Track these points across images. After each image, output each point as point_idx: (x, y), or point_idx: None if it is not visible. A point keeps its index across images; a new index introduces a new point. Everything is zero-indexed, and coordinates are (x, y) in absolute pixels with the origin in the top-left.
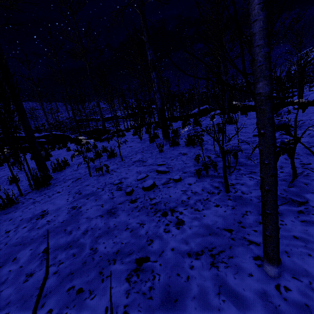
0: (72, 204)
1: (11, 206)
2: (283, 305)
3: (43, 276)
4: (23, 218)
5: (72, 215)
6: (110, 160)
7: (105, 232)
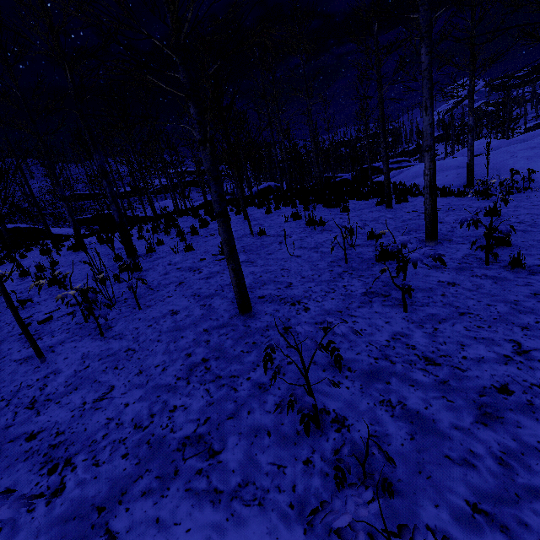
0: None
1: None
2: (30, 372)
3: None
4: None
5: None
6: (50, 288)
7: None
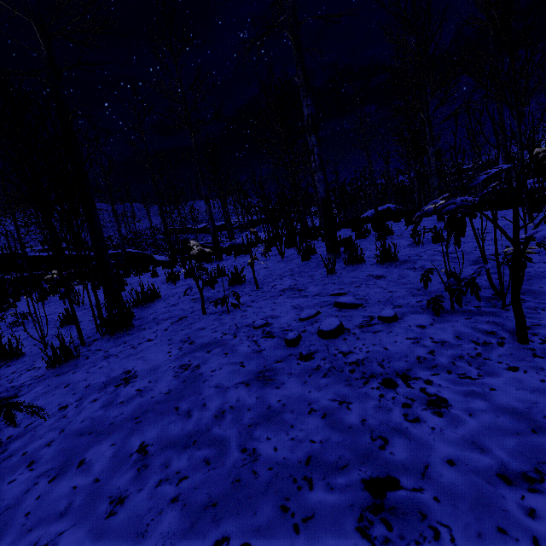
0: (181, 361)
1: (66, 362)
2: None
3: (148, 506)
4: (91, 384)
5: (184, 380)
6: (233, 289)
7: (265, 417)
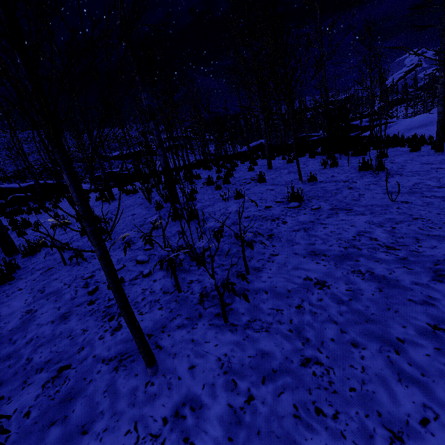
0: (29, 307)
1: None
2: (141, 396)
3: None
4: None
5: (24, 321)
6: None
7: (48, 341)
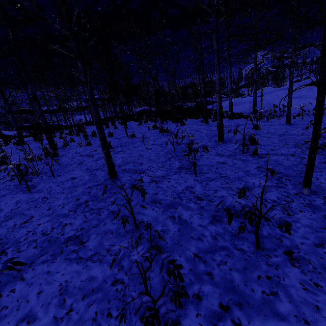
0: None
1: None
2: None
3: None
4: None
5: None
6: None
7: None
